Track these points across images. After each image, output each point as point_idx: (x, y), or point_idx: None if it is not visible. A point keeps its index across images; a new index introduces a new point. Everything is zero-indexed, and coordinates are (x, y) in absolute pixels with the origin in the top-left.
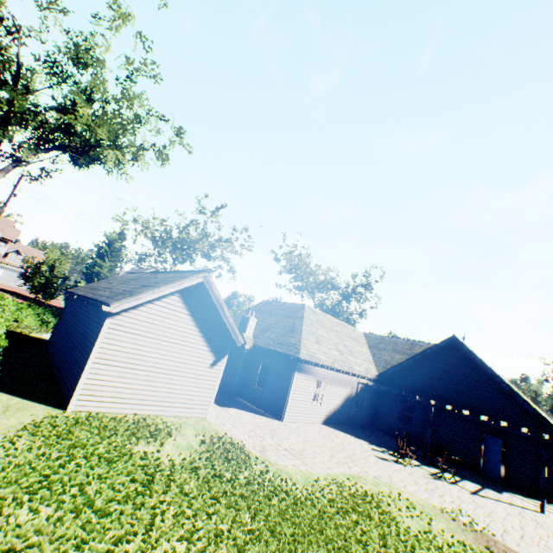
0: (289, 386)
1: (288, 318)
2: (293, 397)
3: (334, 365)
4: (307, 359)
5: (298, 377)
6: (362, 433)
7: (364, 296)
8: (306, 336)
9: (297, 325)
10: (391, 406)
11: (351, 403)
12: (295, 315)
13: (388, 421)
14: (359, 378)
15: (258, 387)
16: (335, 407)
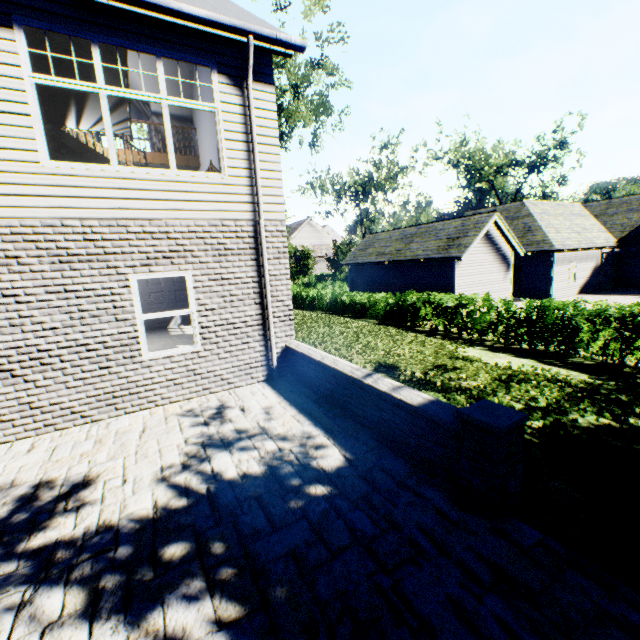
0: (551, 274)
1: (513, 221)
2: (554, 281)
3: (581, 246)
4: (561, 249)
5: (555, 265)
6: (615, 292)
7: (558, 159)
8: (546, 231)
9: (530, 224)
10: (638, 264)
11: (596, 273)
12: (519, 216)
13: (635, 277)
14: (601, 250)
15: (514, 284)
16: (585, 280)
